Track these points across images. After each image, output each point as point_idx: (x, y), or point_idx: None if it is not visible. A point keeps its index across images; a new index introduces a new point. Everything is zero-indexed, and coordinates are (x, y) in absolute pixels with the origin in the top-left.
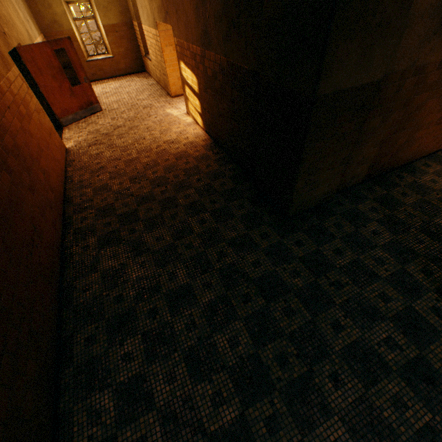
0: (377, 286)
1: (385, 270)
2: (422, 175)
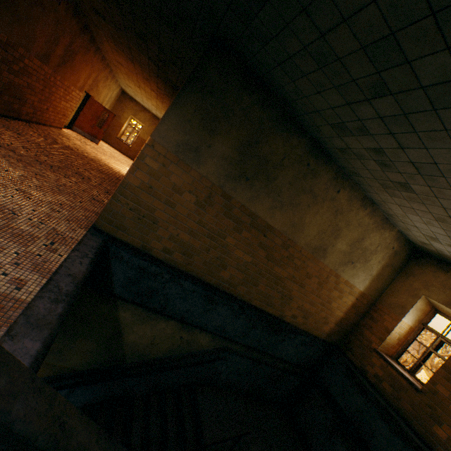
0: None
1: None
2: None
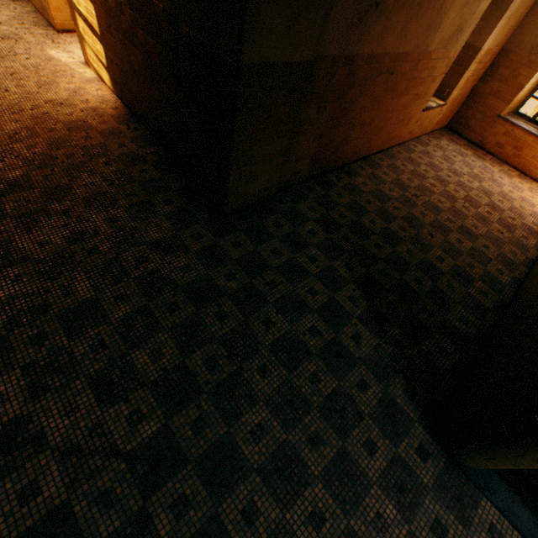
0: (308, 282)
1: (317, 267)
2: (357, 178)
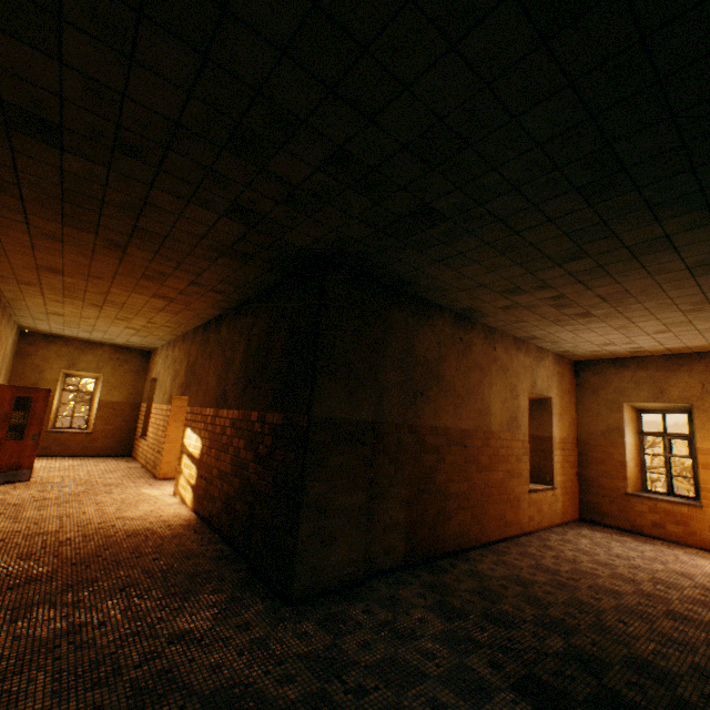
0: (425, 688)
1: (437, 665)
2: (478, 563)
